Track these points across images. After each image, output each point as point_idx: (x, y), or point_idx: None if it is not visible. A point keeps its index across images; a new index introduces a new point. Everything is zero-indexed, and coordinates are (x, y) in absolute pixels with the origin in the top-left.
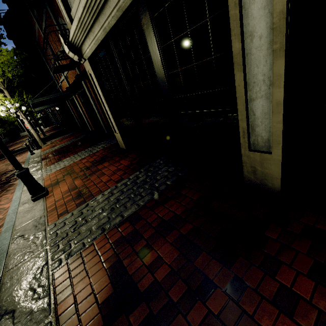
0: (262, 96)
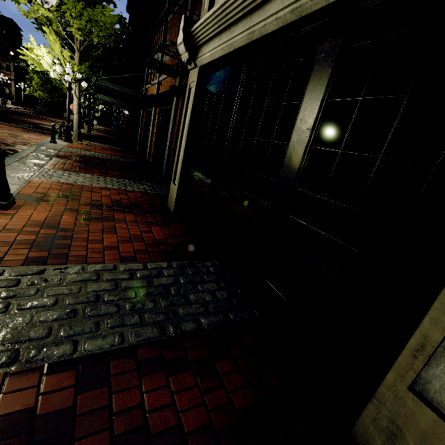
0: None
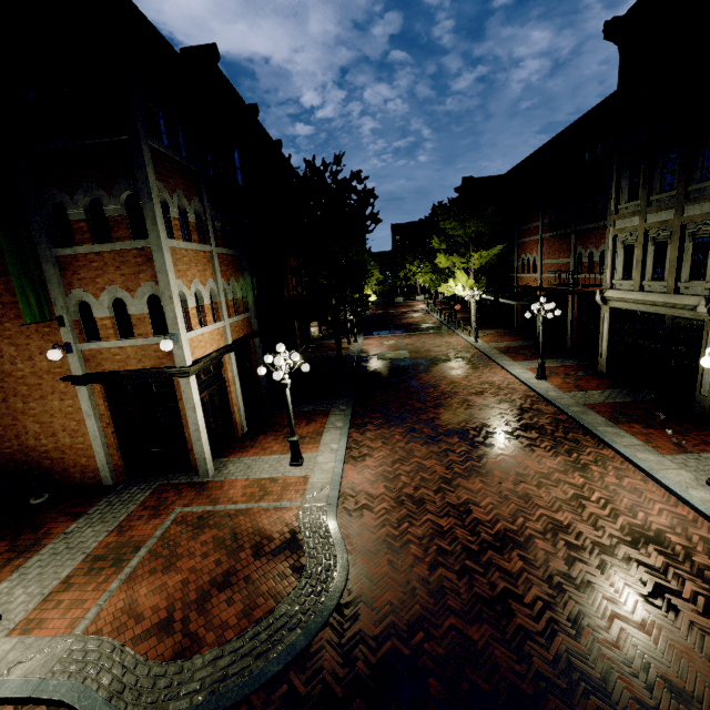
0: (708, 374)
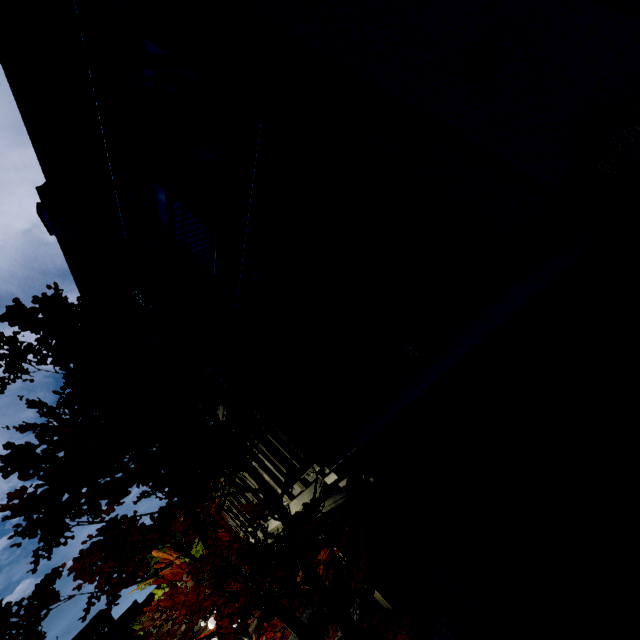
0: None
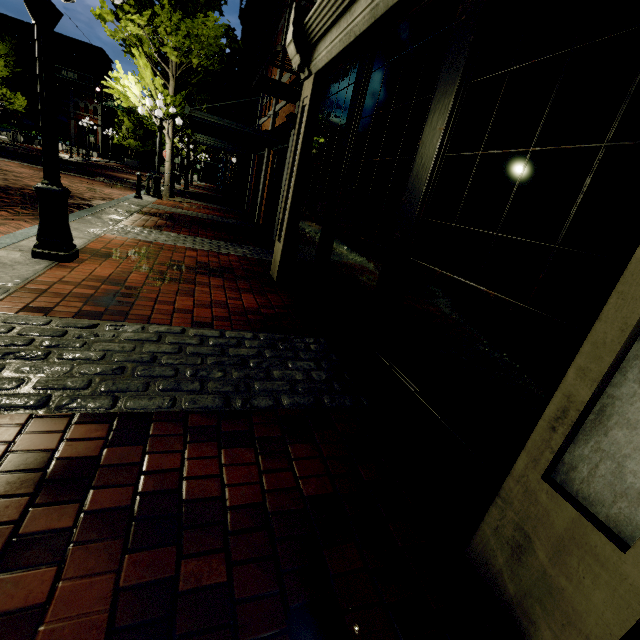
0: None
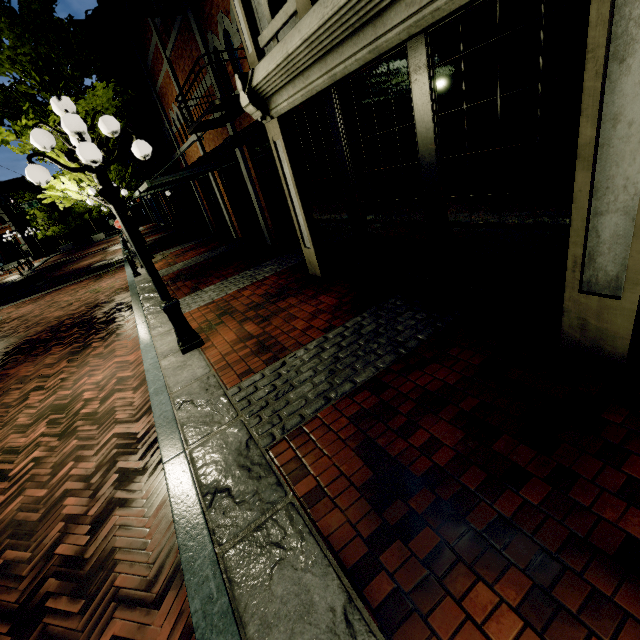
0: (618, 209)
